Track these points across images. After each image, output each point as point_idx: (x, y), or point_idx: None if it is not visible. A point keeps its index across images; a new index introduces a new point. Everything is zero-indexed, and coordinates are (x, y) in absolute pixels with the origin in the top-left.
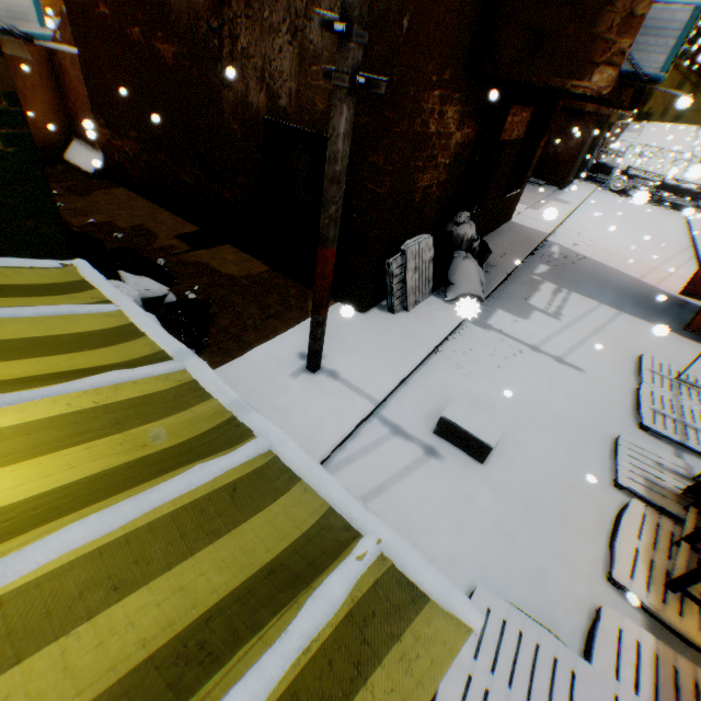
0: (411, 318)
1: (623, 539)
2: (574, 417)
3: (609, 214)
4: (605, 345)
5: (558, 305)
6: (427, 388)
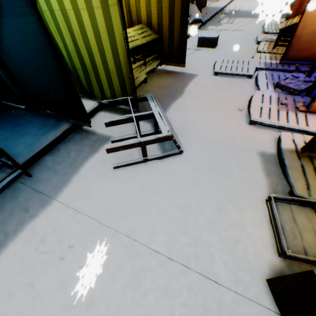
0: None
1: (260, 46)
2: (242, 38)
3: (248, 0)
4: (250, 25)
5: (231, 22)
6: (191, 42)
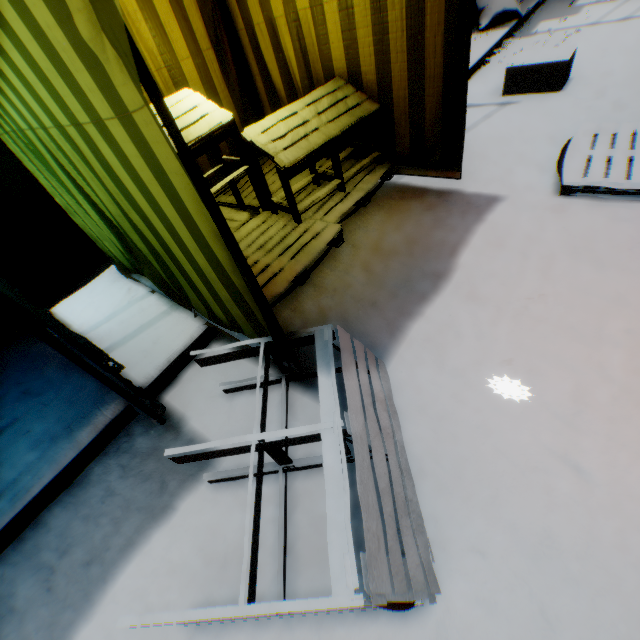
0: None
1: None
2: None
3: None
4: None
5: None
6: (485, 82)
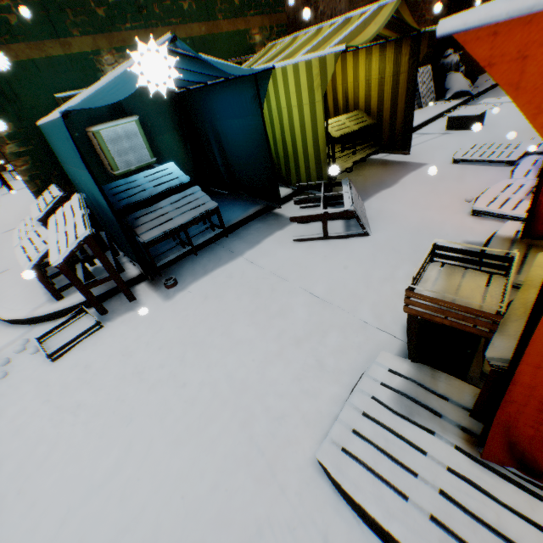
0: (424, 109)
1: None
2: None
3: None
4: None
5: None
6: (439, 124)
